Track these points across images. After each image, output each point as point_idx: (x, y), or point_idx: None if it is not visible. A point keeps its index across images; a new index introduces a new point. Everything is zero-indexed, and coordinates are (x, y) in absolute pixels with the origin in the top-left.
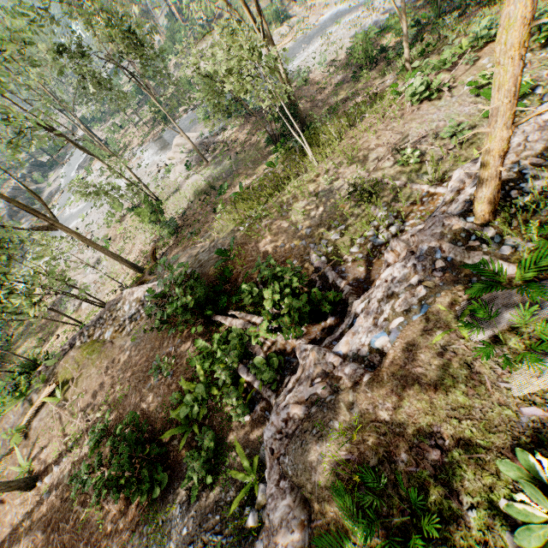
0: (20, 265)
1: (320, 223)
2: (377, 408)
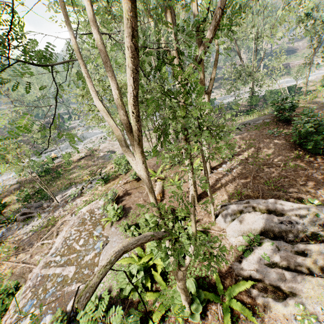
0: (54, 148)
1: (320, 106)
2: None
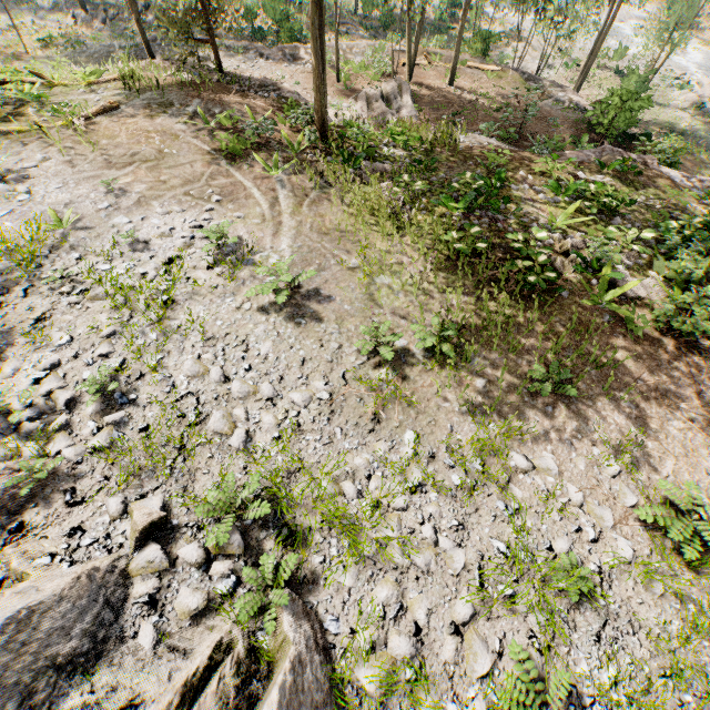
0: None
1: None
2: (652, 172)
